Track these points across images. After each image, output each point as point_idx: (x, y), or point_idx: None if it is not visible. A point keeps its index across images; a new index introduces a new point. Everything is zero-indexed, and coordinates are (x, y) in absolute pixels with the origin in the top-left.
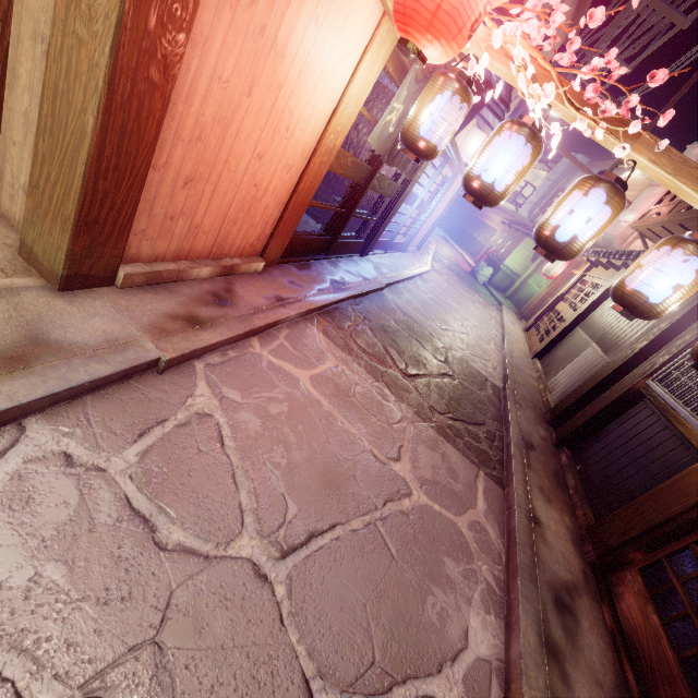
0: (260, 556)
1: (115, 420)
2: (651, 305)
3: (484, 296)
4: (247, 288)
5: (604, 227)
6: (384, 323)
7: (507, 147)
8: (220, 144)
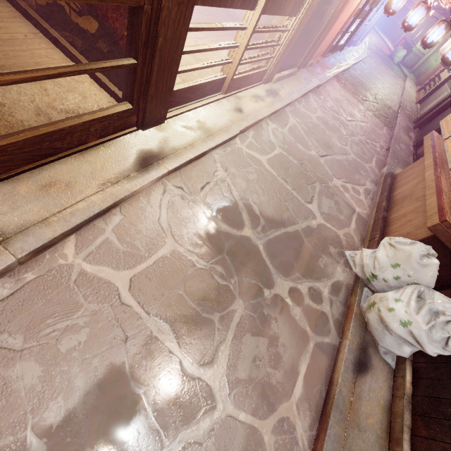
0: (345, 119)
1: (318, 95)
2: (450, 61)
3: (396, 71)
4: (321, 68)
5: (443, 37)
6: (353, 82)
7: (418, 12)
8: (336, 23)
